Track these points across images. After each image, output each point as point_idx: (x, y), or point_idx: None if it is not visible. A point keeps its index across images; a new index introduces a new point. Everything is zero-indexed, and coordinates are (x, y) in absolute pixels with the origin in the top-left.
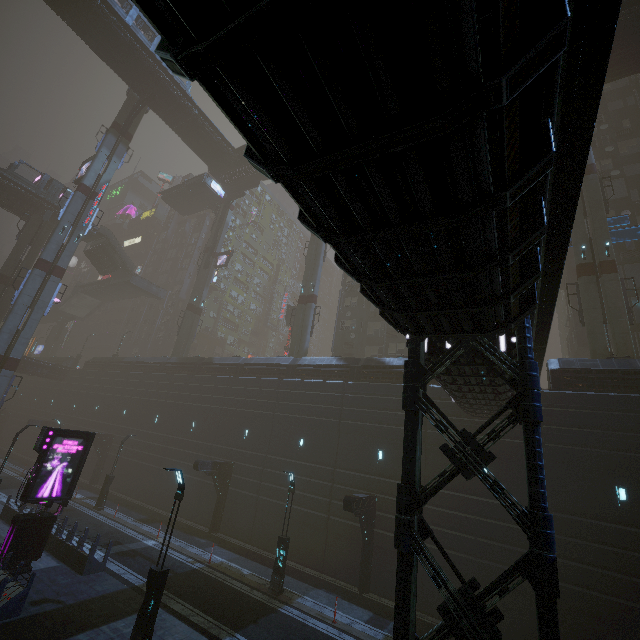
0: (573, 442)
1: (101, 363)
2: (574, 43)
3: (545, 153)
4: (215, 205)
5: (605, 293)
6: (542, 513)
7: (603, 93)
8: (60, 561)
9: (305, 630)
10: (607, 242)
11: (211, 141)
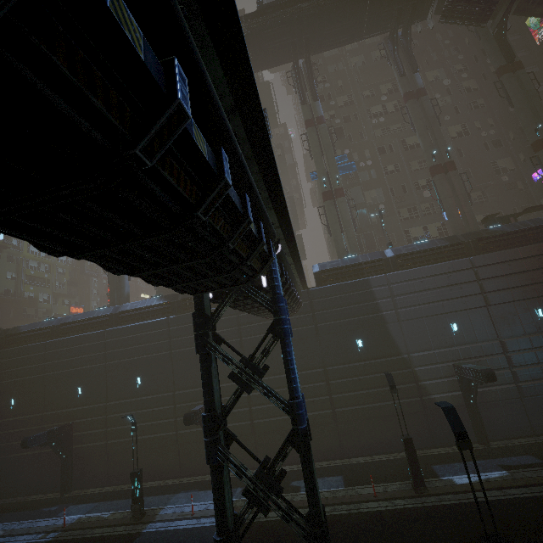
0: (332, 319)
1: None
2: (230, 81)
3: (221, 179)
4: None
5: (340, 211)
6: (296, 401)
7: (324, 58)
8: None
9: (168, 535)
10: (337, 175)
11: None
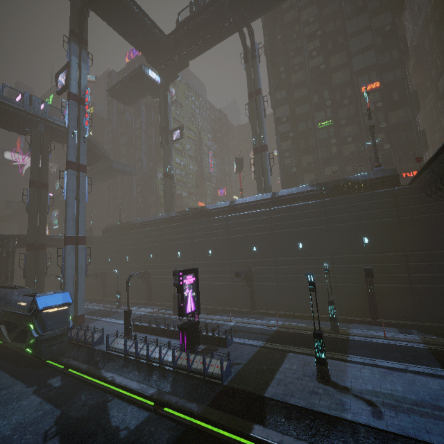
0: None
1: (115, 228)
2: None
3: None
4: (155, 91)
5: None
6: None
7: None
8: (203, 344)
9: (378, 345)
10: None
11: (147, 32)
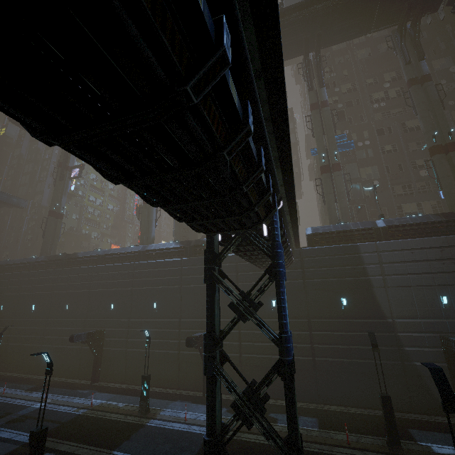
0: (320, 277)
1: None
2: (260, 47)
3: (245, 126)
4: None
5: (335, 183)
6: (284, 335)
7: (332, 51)
8: None
9: (165, 432)
10: (335, 151)
11: None
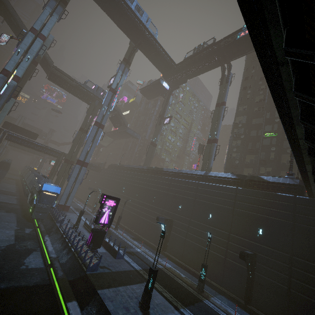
0: None
1: (114, 166)
2: None
3: None
4: (164, 94)
5: None
6: None
7: None
8: (106, 250)
9: None
10: None
11: (165, 61)
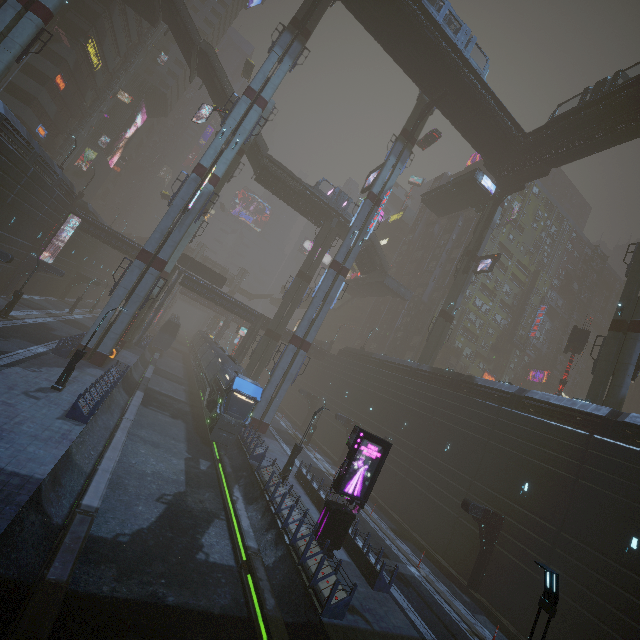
0: None
1: (352, 353)
2: None
3: None
4: (481, 203)
5: None
6: None
7: None
8: (349, 556)
9: None
10: None
11: (498, 130)
